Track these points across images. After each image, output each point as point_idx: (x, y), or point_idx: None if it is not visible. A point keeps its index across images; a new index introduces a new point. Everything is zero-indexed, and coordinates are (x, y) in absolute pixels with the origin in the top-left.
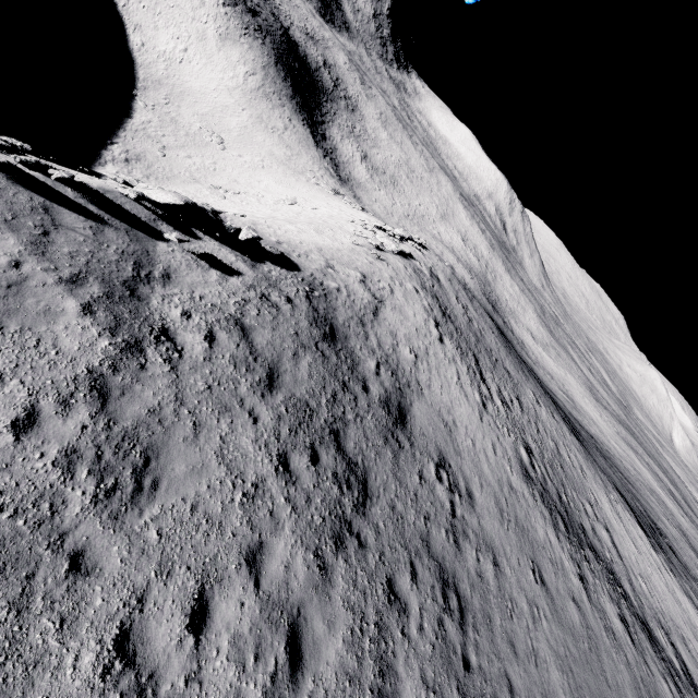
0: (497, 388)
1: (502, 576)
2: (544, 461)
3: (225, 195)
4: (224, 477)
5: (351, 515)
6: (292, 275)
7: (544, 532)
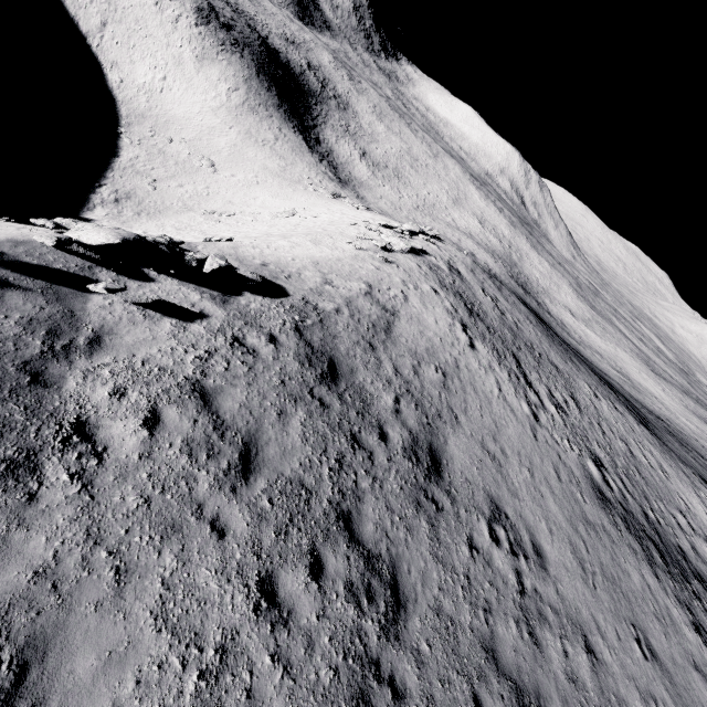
0: (547, 390)
1: (600, 667)
2: (618, 472)
3: (220, 219)
4: (166, 653)
5: (378, 646)
6: (278, 303)
7: (639, 575)
